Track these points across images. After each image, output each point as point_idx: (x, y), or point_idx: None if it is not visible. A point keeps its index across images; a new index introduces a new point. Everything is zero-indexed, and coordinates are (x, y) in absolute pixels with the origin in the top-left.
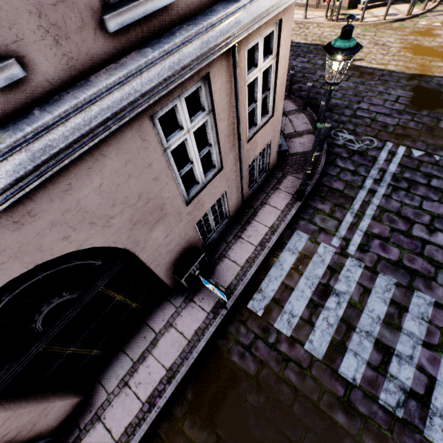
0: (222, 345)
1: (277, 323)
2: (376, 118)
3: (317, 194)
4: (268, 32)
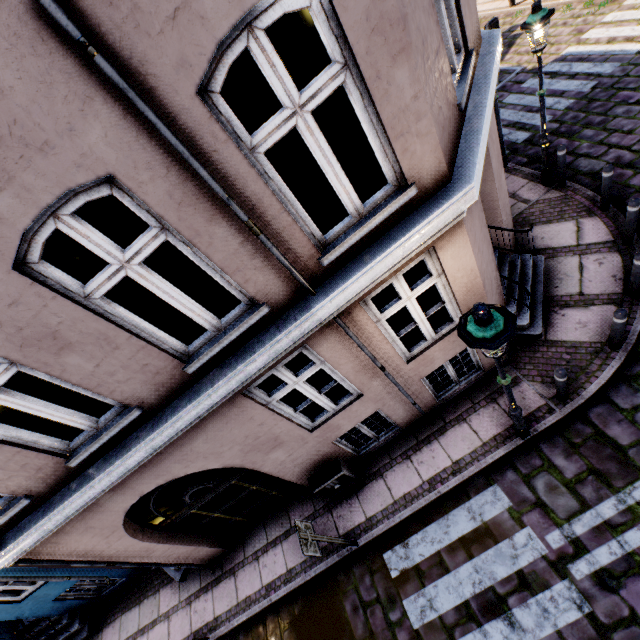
0: (341, 581)
1: (408, 602)
2: None
3: (564, 436)
4: (412, 265)
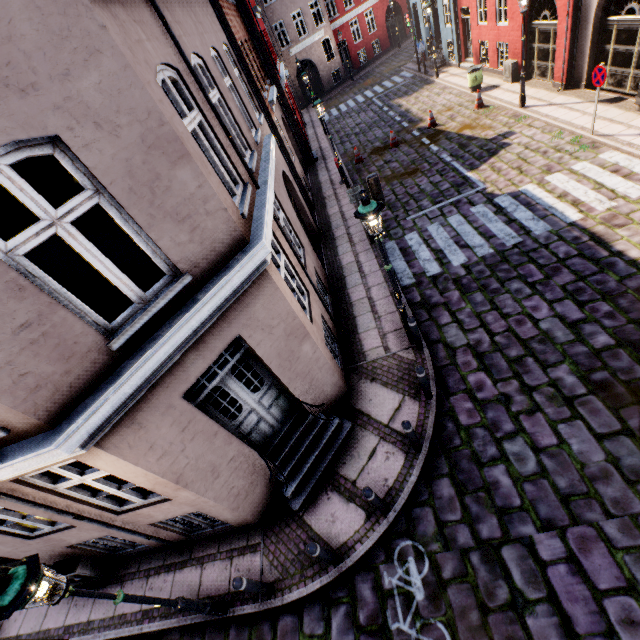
0: None
1: None
2: (530, 607)
3: (251, 630)
4: (65, 462)
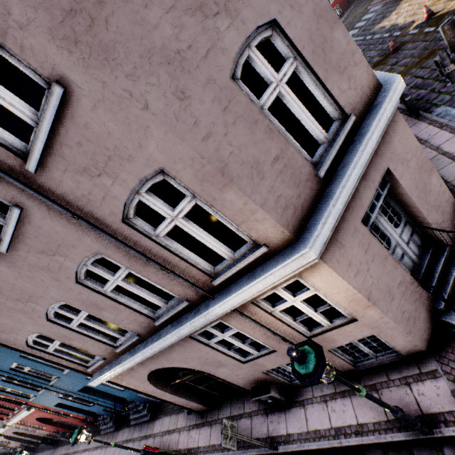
0: None
1: None
2: None
3: None
4: (287, 283)
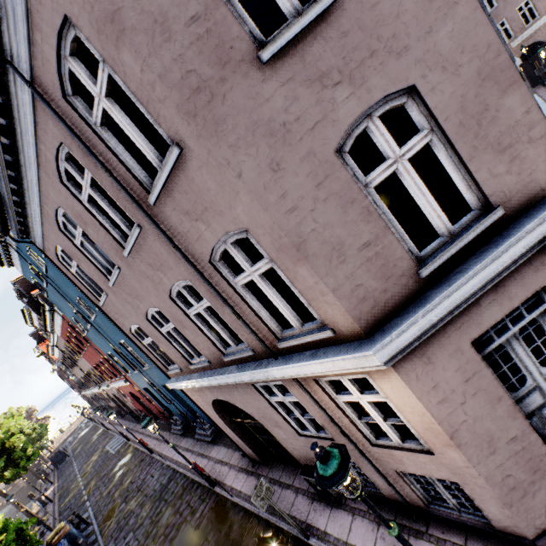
0: None
1: None
2: None
3: None
4: (355, 376)
